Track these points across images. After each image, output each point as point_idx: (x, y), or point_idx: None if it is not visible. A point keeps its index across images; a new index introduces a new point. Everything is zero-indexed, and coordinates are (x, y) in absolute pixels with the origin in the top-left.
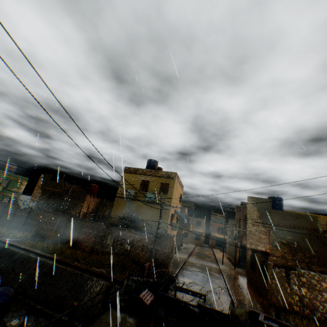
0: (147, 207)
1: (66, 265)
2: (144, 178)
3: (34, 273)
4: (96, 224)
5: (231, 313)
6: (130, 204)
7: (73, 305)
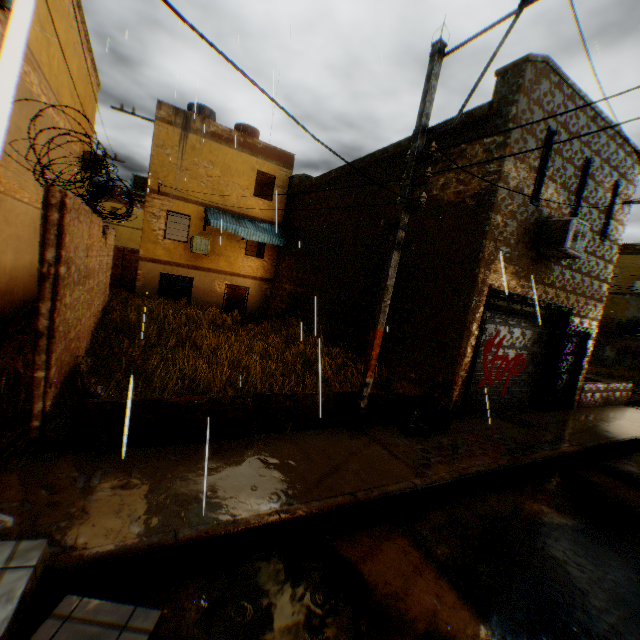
0: None
1: None
2: None
3: None
4: None
5: None
6: (638, 304)
7: None
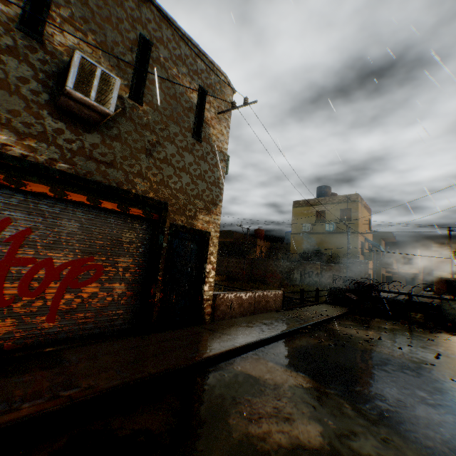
0: (329, 239)
1: None
2: (318, 208)
3: None
4: (279, 261)
5: (441, 304)
6: (308, 239)
7: (301, 290)
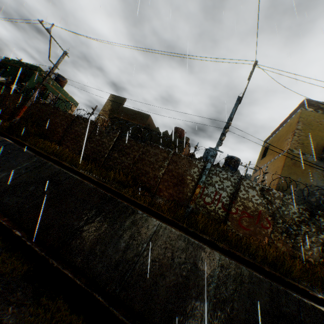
0: None
1: (296, 292)
2: None
3: (233, 303)
4: (277, 193)
5: None
6: None
7: None
